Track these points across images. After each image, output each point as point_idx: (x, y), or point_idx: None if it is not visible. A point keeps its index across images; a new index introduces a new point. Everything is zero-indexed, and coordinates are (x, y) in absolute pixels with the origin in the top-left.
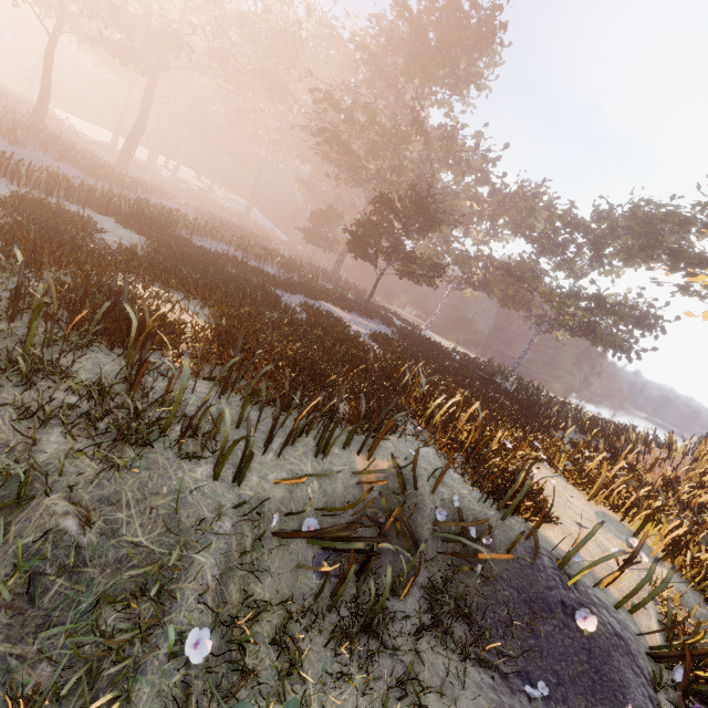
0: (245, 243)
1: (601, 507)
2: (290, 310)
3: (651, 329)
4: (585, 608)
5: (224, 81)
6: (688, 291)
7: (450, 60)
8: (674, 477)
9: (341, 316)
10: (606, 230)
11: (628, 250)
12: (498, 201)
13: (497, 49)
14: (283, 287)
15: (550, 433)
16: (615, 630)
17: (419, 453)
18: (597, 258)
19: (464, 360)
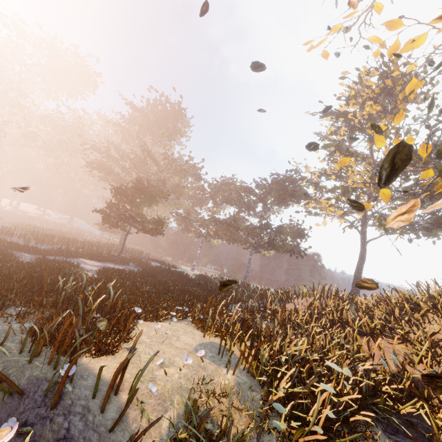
0: (35, 235)
1: (215, 339)
2: (9, 260)
3: (303, 236)
4: (14, 418)
5: (38, 149)
6: (311, 213)
7: (163, 125)
8: (291, 309)
9: (87, 264)
10: (263, 191)
11: (278, 199)
12: (212, 188)
13: (187, 119)
14: (35, 251)
15: (216, 302)
16: (70, 432)
17: (2, 328)
18: (265, 206)
19: (198, 278)
